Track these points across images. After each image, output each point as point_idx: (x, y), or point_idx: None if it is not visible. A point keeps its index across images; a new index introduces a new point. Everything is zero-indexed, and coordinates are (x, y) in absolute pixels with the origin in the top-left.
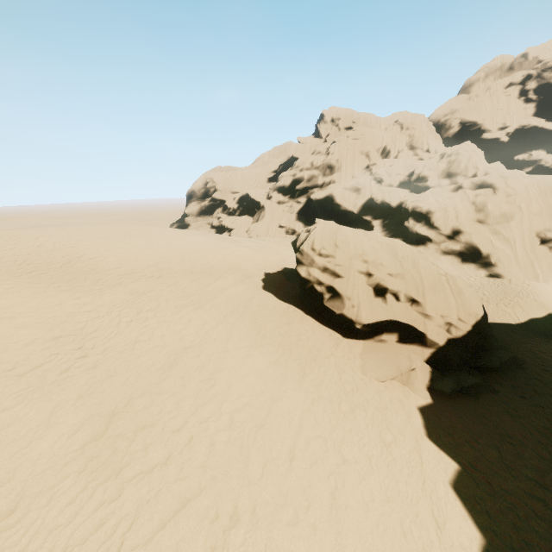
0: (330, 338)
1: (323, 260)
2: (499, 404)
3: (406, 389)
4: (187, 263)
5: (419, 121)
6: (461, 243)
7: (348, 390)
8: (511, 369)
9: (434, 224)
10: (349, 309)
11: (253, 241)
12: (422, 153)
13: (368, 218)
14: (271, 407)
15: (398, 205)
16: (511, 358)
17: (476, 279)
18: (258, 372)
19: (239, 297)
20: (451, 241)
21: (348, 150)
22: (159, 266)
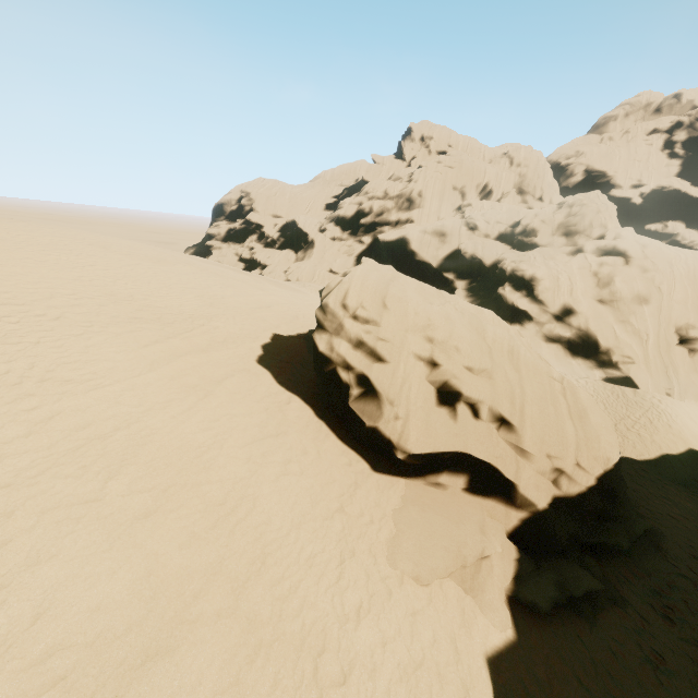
0: (347, 471)
1: (359, 326)
2: (632, 636)
3: (469, 603)
4: (138, 301)
5: (535, 157)
6: (572, 328)
7: (348, 610)
8: (644, 553)
9: (538, 296)
10: (389, 421)
11: (284, 285)
12: (532, 201)
13: (450, 276)
14: (127, 687)
15: (492, 264)
16: (643, 529)
17: (588, 382)
18: (148, 562)
19: (201, 374)
20: (559, 322)
21: (436, 180)
22: (76, 298)
